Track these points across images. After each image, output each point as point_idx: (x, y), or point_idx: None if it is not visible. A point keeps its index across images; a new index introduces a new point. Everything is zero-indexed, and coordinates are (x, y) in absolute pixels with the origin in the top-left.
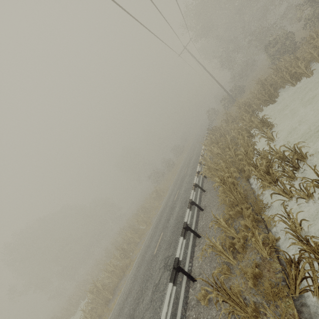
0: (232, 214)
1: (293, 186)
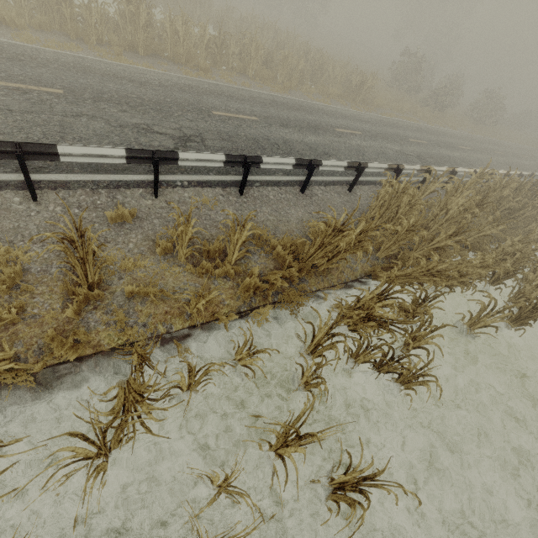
0: (278, 250)
1: (319, 367)
